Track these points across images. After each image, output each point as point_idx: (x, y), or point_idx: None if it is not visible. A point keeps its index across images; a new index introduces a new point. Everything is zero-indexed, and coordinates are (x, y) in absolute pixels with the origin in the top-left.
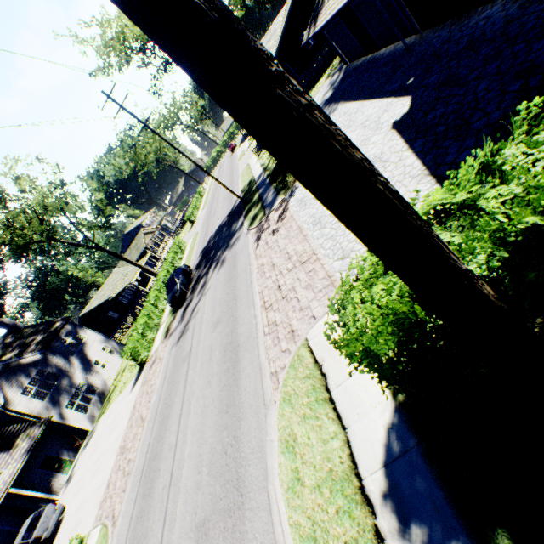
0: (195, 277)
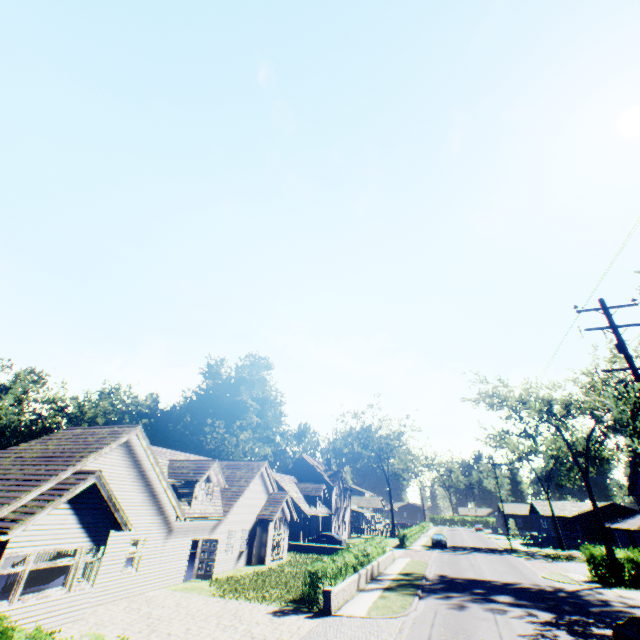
0: (452, 548)
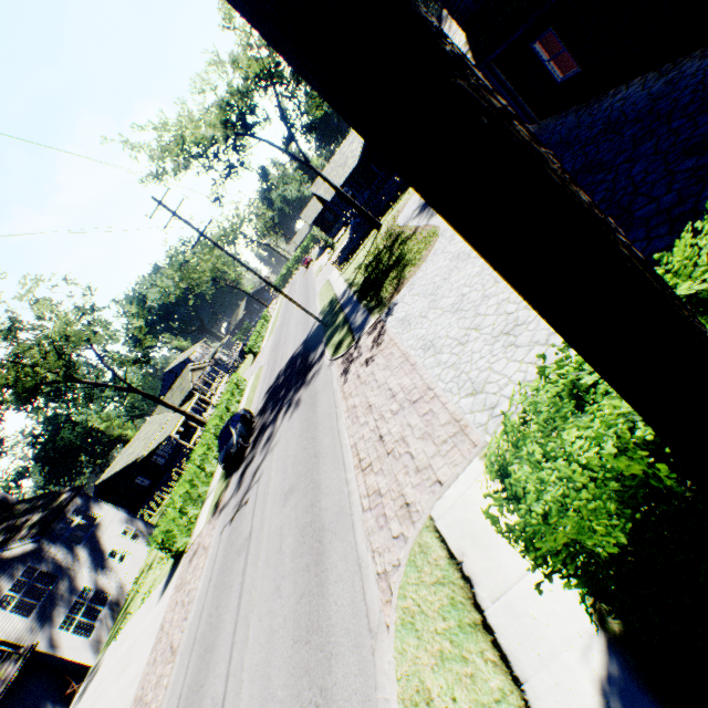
0: (258, 426)
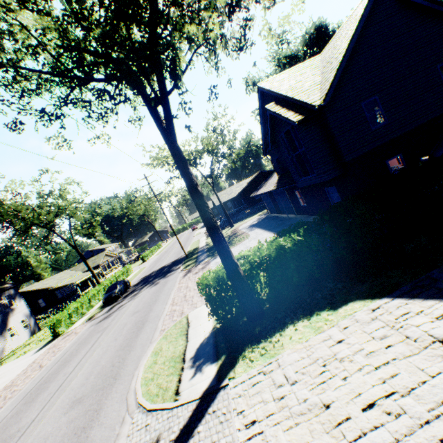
0: (131, 290)
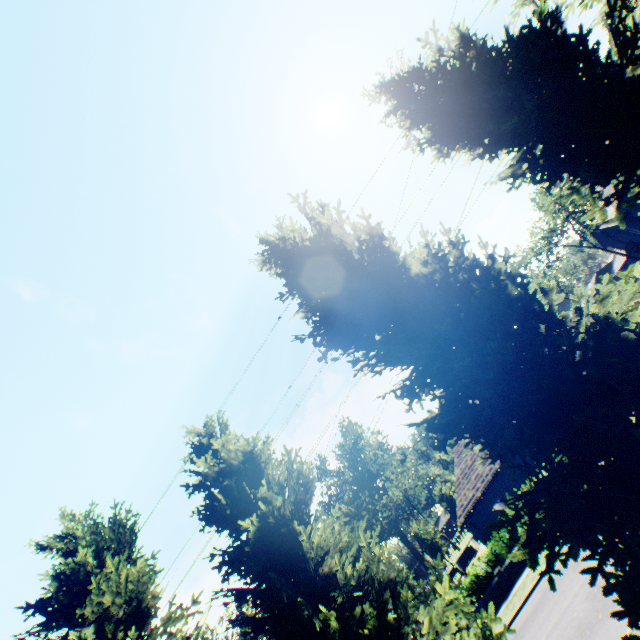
0: None
